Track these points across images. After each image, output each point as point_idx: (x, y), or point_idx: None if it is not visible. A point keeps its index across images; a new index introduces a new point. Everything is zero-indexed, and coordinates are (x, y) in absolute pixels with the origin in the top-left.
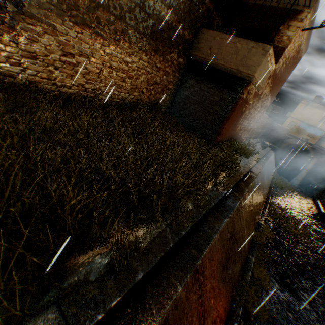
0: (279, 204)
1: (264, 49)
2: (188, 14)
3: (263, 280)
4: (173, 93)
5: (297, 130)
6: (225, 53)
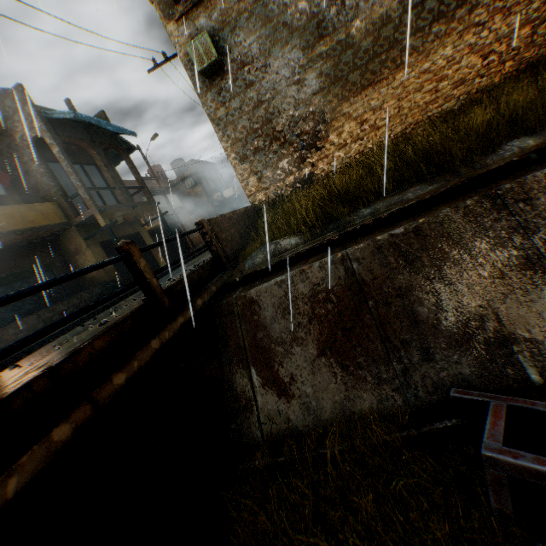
0: None
1: None
2: None
3: None
4: None
5: None
6: None
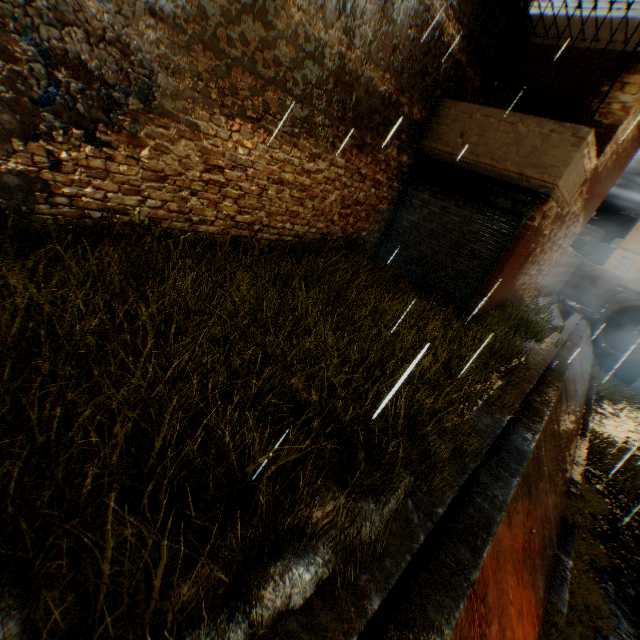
0: (612, 439)
1: (576, 134)
2: (420, 77)
3: (595, 611)
4: (388, 217)
5: (637, 276)
6: (494, 142)
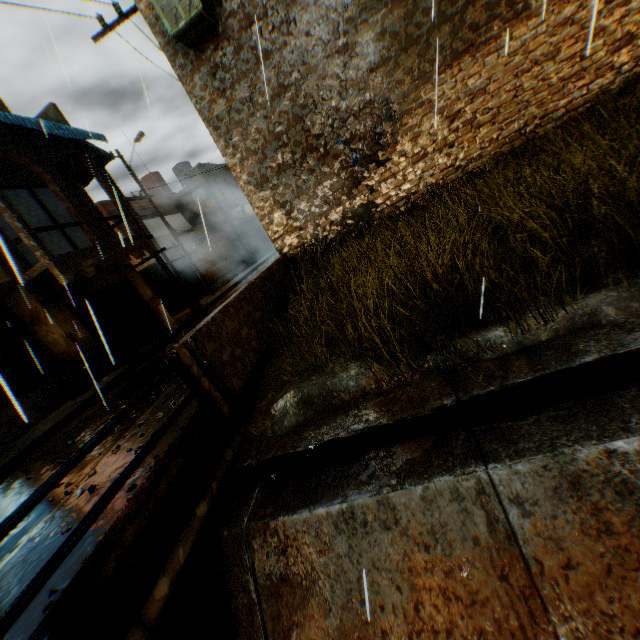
0: None
1: None
2: None
3: None
4: None
5: None
6: None
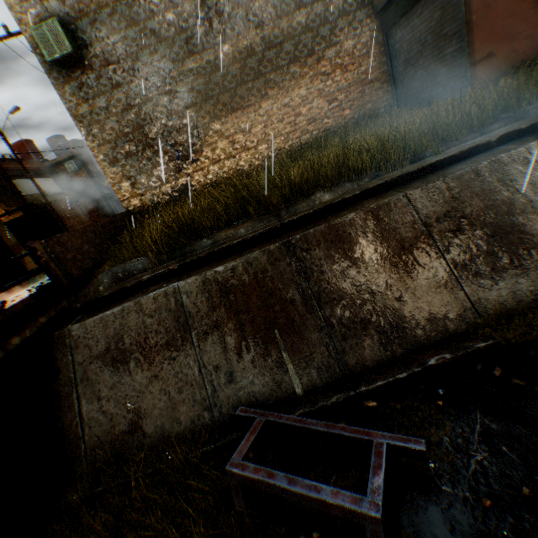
0: None
1: None
2: None
3: None
4: (388, 78)
5: None
6: None
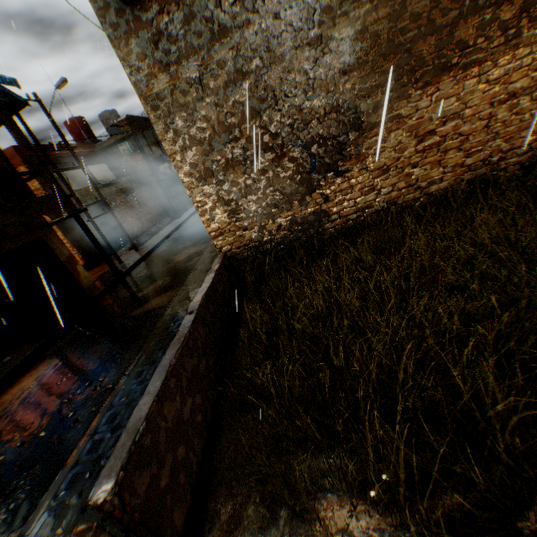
0: None
1: None
2: None
3: None
4: None
5: None
6: None
